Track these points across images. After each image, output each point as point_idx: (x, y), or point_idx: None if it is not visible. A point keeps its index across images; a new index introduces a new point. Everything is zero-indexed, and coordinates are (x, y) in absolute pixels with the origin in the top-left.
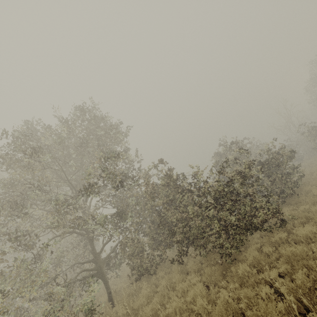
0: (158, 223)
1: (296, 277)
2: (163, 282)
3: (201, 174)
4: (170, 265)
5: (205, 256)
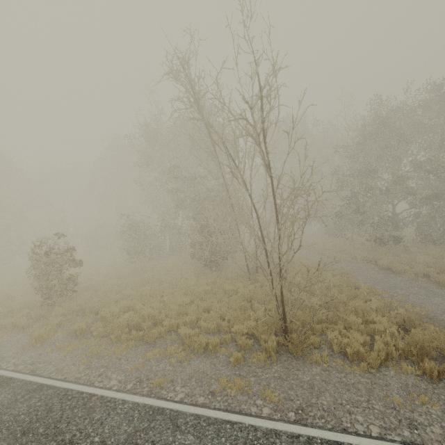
0: None
1: None
2: None
3: None
4: None
5: None
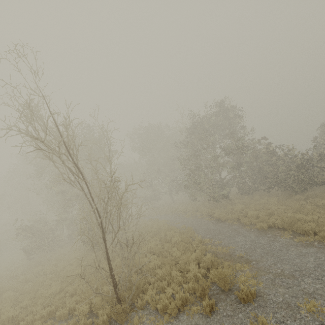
0: (258, 171)
1: (316, 200)
2: (257, 196)
3: (294, 150)
4: (261, 193)
5: (283, 191)
